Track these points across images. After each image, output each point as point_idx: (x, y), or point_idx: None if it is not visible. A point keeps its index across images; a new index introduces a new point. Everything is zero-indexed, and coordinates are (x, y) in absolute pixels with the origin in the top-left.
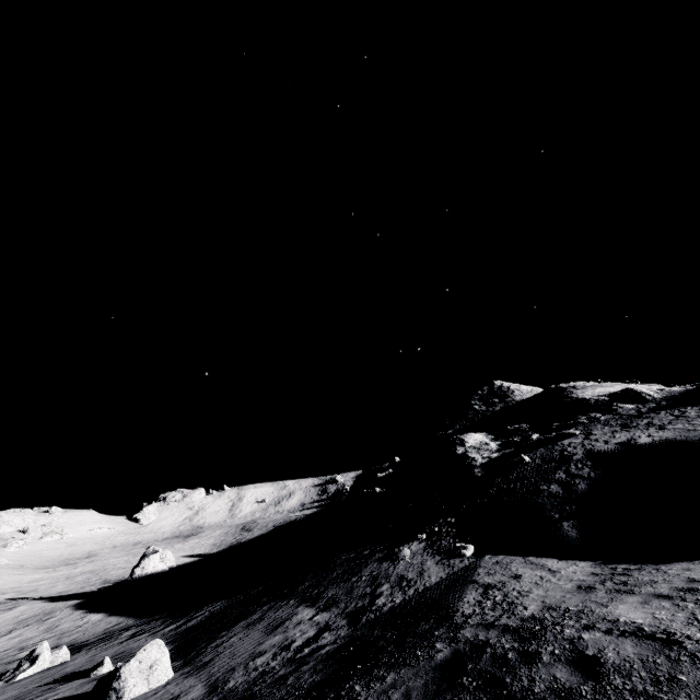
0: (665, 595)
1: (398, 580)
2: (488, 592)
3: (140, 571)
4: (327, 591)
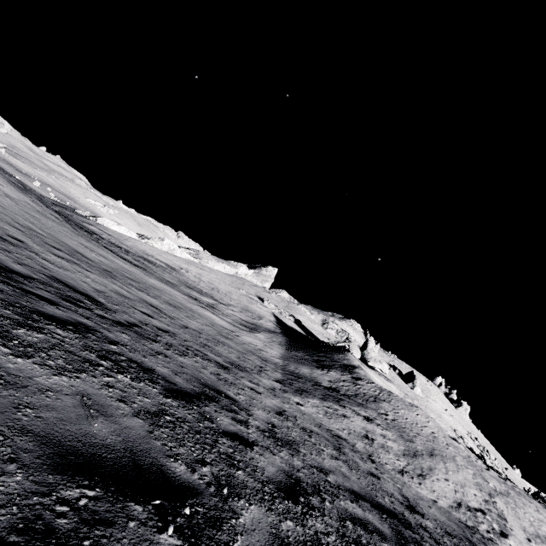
0: None
1: None
2: None
3: None
4: None
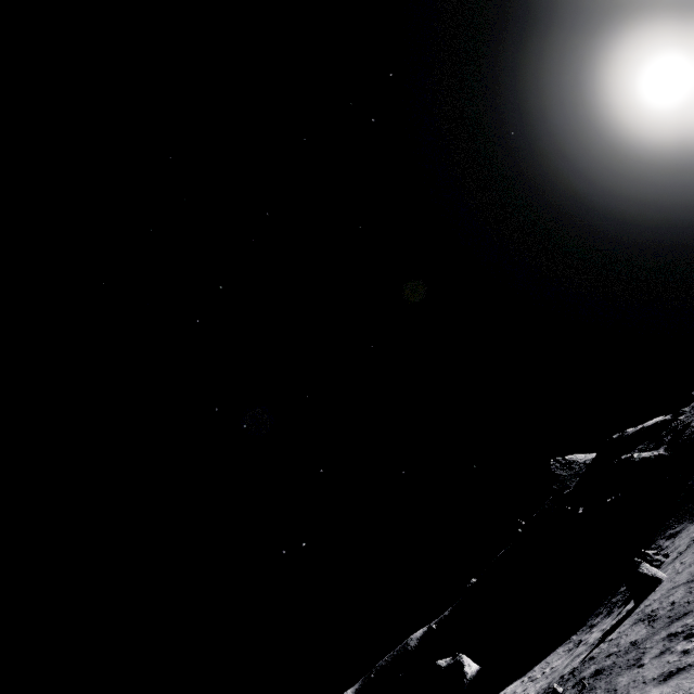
0: None
1: None
2: None
3: (469, 669)
4: None
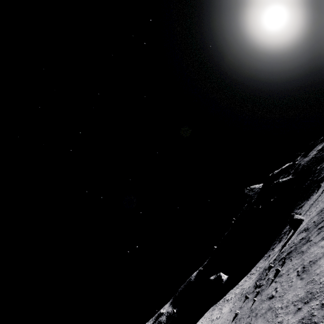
0: None
1: None
2: None
3: (224, 277)
4: None
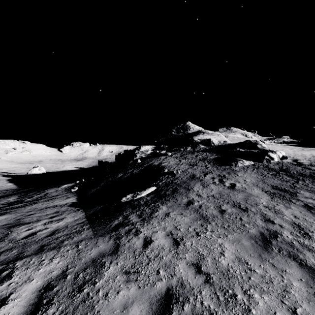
0: (24, 215)
1: (44, 194)
2: (27, 204)
3: (30, 172)
4: (31, 193)
